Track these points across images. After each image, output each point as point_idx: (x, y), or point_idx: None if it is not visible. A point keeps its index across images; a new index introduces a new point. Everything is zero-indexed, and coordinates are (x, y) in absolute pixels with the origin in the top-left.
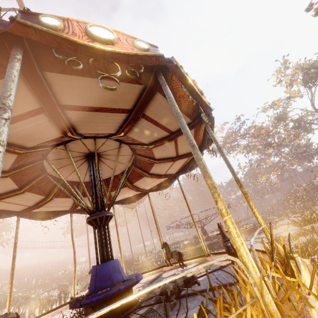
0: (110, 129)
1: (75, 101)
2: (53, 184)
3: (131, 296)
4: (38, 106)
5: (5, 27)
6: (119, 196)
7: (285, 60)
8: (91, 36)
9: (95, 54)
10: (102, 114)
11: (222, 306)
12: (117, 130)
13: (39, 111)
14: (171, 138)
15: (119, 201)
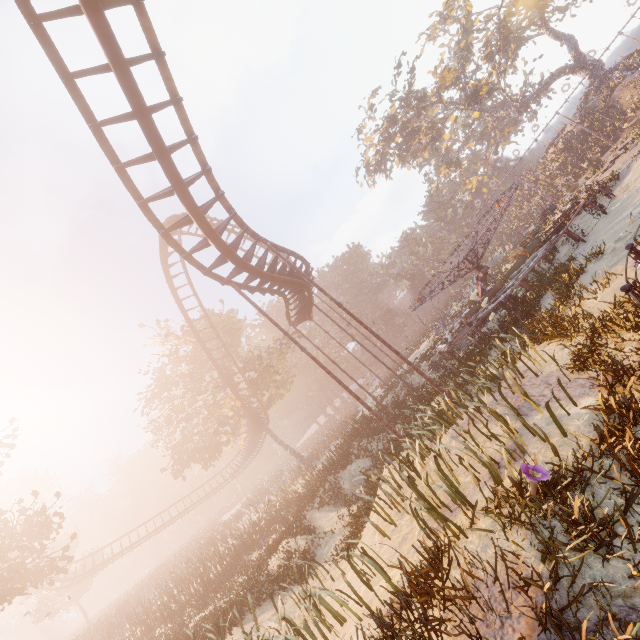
0: None
1: None
2: None
3: None
4: None
5: None
6: None
7: None
8: None
9: None
10: None
11: None
12: None
13: None
14: None
15: None
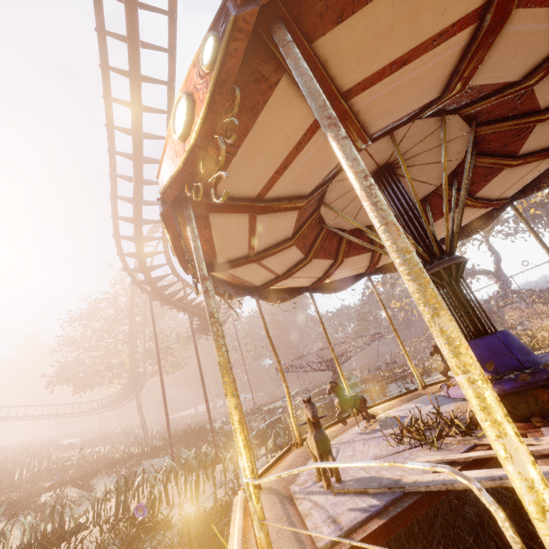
0: None
1: None
2: (309, 212)
3: None
4: None
5: None
6: (342, 271)
7: None
8: None
9: None
10: None
11: None
12: None
13: None
14: None
15: (315, 288)
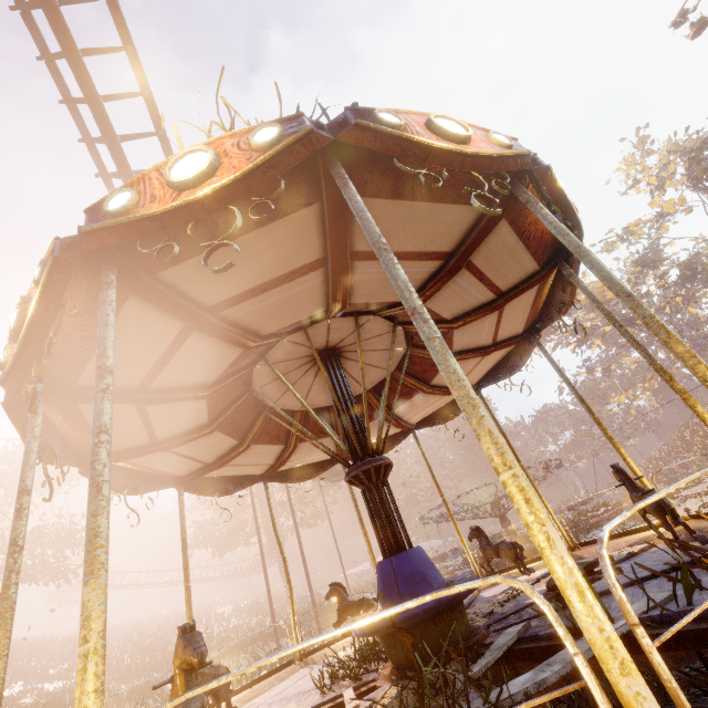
0: None
1: None
2: (253, 415)
3: (681, 482)
4: (318, 256)
5: (330, 133)
6: None
7: (641, 137)
8: (443, 133)
9: (450, 162)
10: (404, 264)
11: None
12: None
13: (316, 265)
14: (498, 306)
15: None
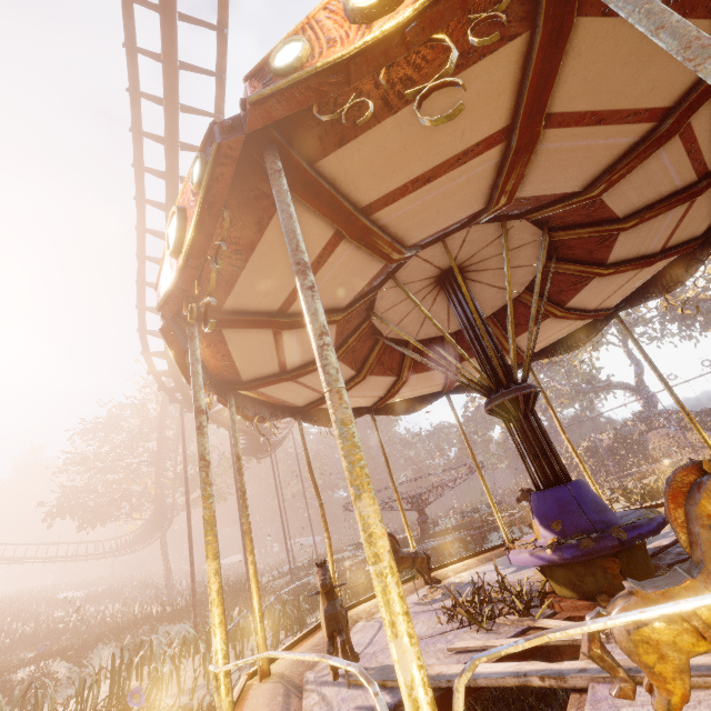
0: (630, 207)
1: (702, 119)
2: (357, 323)
3: None
4: (669, 102)
5: None
6: (410, 390)
7: None
8: None
9: None
10: (682, 165)
11: None
12: (632, 212)
13: (656, 115)
14: (652, 262)
15: (379, 408)
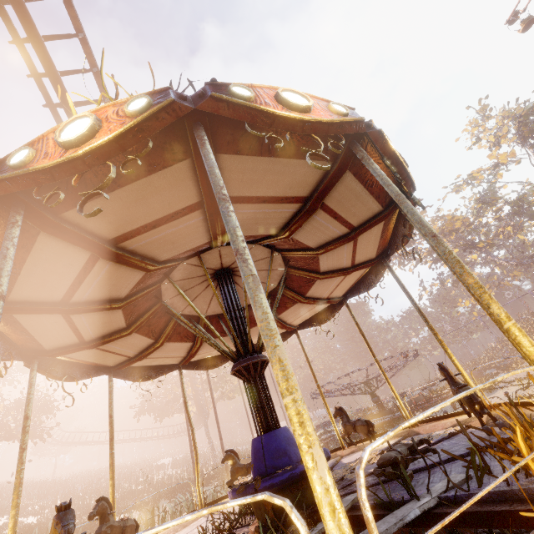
0: (271, 229)
1: (241, 190)
2: (165, 320)
3: (447, 401)
4: (196, 200)
5: (192, 103)
6: (254, 338)
7: (483, 105)
8: (287, 104)
9: (293, 127)
10: (270, 206)
11: (524, 442)
12: (279, 229)
13: (195, 207)
14: (351, 237)
15: None
